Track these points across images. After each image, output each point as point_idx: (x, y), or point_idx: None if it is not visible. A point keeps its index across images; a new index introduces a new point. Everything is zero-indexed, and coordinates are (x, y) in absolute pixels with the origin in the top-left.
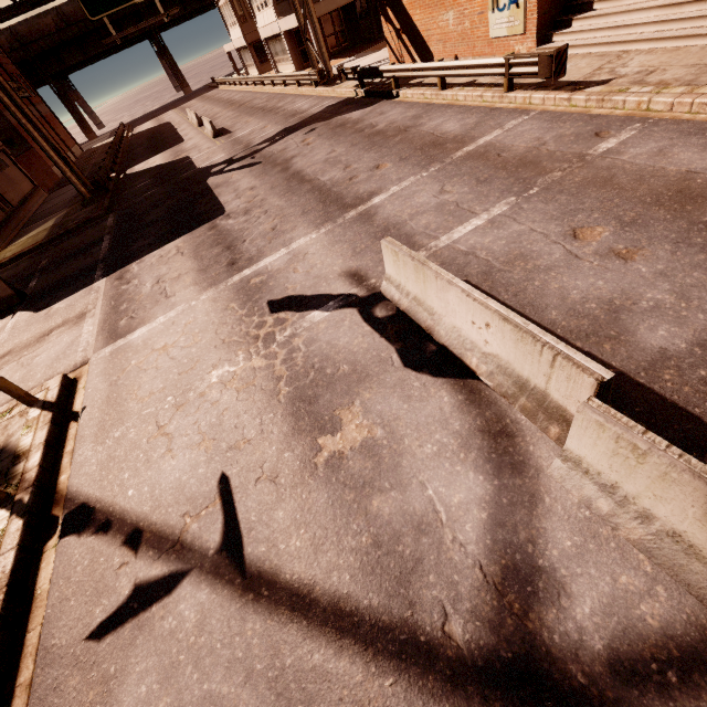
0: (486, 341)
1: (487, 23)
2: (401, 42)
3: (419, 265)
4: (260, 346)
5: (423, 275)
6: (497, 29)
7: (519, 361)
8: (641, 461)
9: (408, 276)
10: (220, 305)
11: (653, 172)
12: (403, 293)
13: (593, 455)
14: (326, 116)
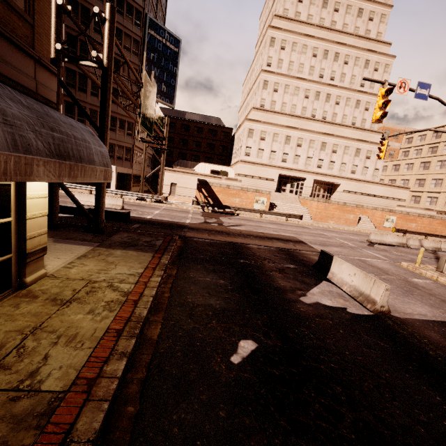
0: (394, 240)
1: (252, 205)
2: (206, 200)
3: (382, 234)
4: (386, 249)
5: (382, 235)
6: (256, 207)
7: (399, 240)
8: (414, 240)
9: (378, 237)
10: (367, 248)
11: (346, 232)
12: (377, 240)
13: (411, 243)
14: (218, 215)
